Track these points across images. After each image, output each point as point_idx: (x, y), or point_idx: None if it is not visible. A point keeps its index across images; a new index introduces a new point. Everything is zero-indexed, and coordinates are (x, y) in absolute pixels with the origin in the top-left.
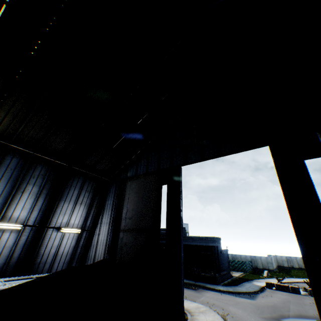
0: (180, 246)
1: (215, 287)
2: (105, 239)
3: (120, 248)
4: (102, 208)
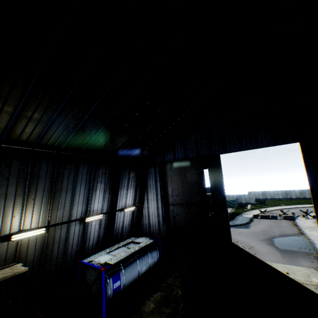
0: (226, 214)
1: None
2: (156, 211)
3: (172, 217)
4: (145, 187)
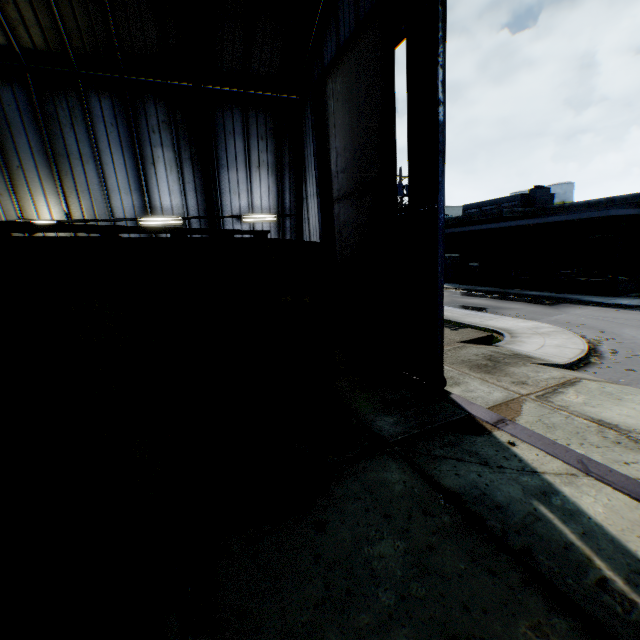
0: (437, 198)
1: (606, 301)
2: (317, 225)
3: (338, 233)
4: (301, 168)
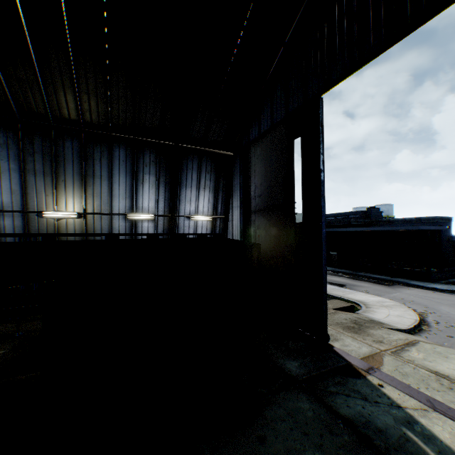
0: (321, 220)
1: (425, 285)
2: (239, 225)
3: (253, 232)
4: (230, 190)
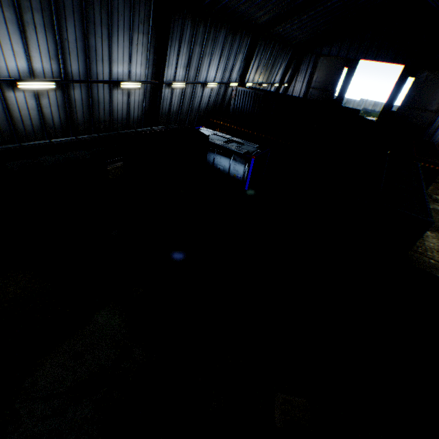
0: (342, 100)
1: None
2: (299, 91)
3: (309, 97)
4: (297, 71)
